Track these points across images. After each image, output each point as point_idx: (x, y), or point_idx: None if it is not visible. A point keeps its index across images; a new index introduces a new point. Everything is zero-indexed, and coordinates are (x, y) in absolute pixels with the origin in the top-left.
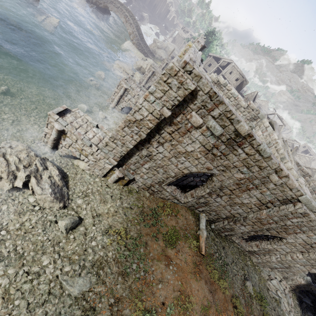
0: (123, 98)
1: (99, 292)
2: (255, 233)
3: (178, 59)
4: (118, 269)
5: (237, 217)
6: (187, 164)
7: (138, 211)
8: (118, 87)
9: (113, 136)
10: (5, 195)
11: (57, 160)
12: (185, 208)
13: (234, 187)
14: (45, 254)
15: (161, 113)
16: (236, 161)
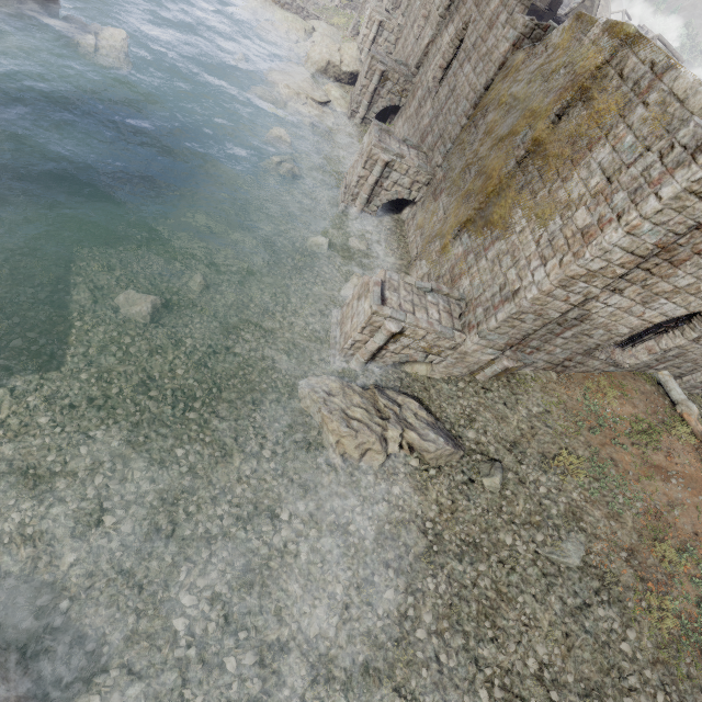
0: (381, 185)
1: (601, 550)
2: None
3: None
4: (601, 512)
5: None
6: (667, 308)
7: (560, 411)
8: (366, 165)
9: (522, 310)
10: (380, 472)
11: (382, 379)
12: (629, 374)
13: None
14: (498, 530)
15: (655, 246)
16: None
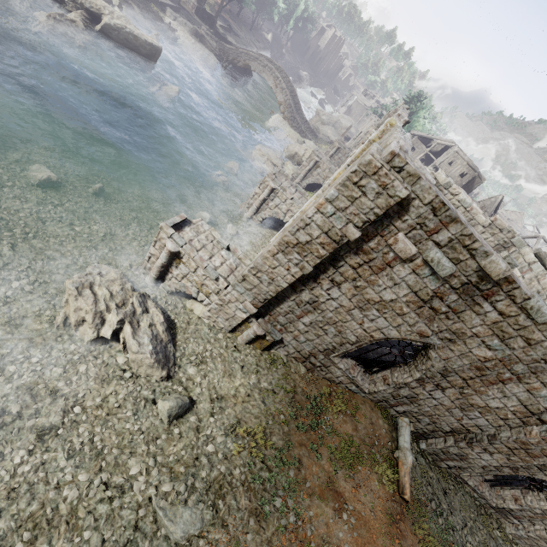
0: (267, 203)
1: (217, 541)
2: (511, 471)
3: (378, 149)
4: (250, 504)
5: (475, 433)
6: (381, 323)
7: (285, 398)
8: (260, 186)
9: (256, 265)
10: (85, 348)
11: (162, 299)
12: (370, 403)
13: (472, 374)
14: (134, 456)
15: (343, 233)
16: (479, 324)
